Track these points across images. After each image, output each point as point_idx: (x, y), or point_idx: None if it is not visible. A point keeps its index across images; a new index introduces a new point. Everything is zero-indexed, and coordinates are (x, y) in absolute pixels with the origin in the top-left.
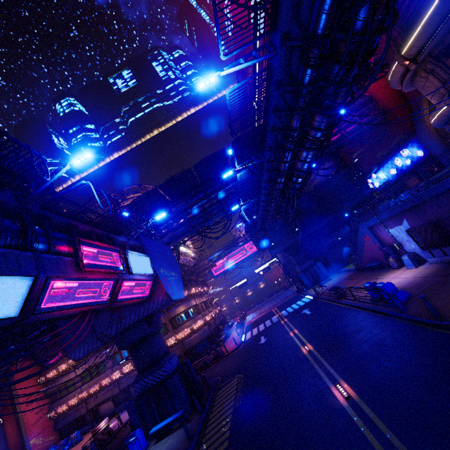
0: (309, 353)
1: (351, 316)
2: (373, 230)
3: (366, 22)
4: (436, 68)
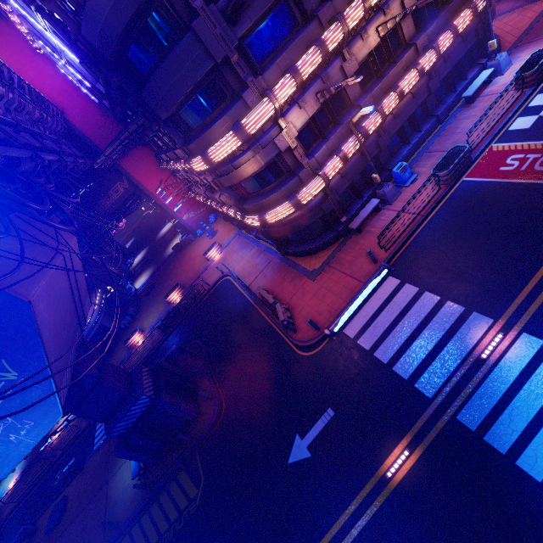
0: None
1: None
2: None
3: None
4: None
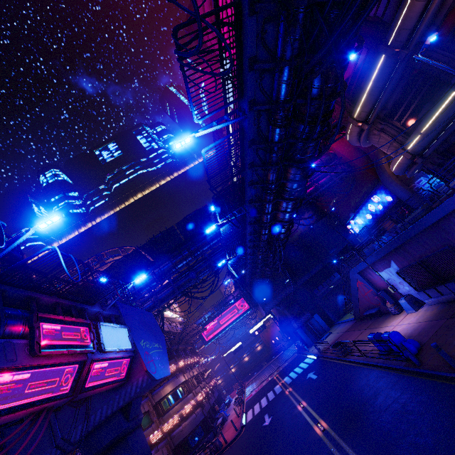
0: (323, 433)
1: (363, 377)
2: (364, 274)
3: (321, 89)
4: (385, 127)
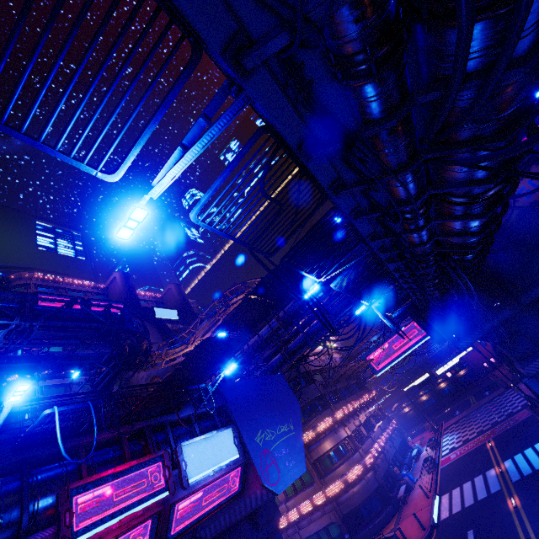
0: None
1: None
2: None
3: None
4: None
